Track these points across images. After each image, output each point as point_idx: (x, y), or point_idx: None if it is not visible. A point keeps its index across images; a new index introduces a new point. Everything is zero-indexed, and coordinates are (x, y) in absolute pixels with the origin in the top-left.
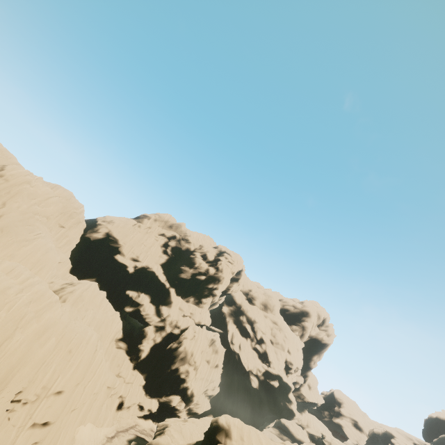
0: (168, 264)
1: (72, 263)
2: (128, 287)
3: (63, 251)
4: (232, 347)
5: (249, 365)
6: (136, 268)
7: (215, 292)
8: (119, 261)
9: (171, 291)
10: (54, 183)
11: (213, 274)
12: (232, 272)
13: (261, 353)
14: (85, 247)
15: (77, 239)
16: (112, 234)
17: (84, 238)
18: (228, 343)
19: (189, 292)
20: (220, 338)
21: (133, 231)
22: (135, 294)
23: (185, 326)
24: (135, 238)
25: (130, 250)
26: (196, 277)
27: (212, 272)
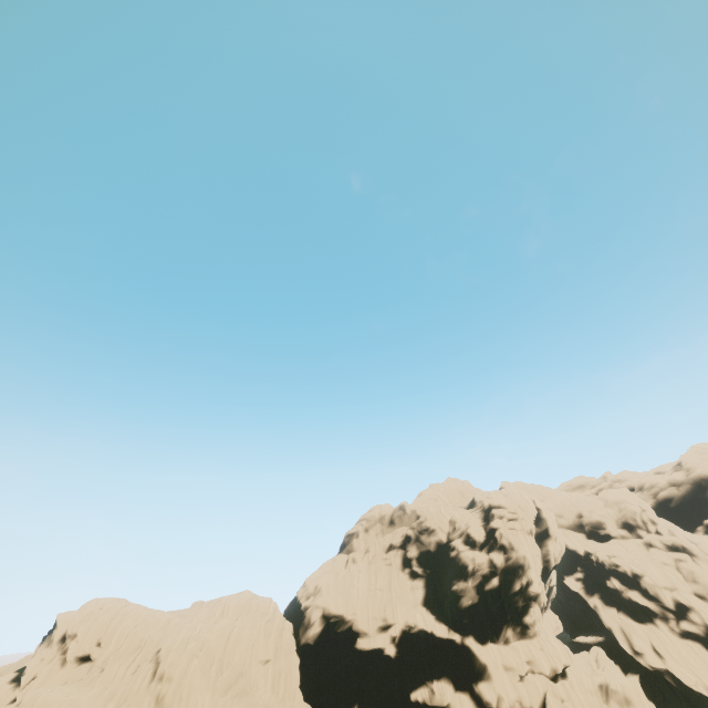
0: (432, 593)
1: (313, 702)
2: (407, 686)
3: (290, 700)
4: (644, 662)
5: (706, 682)
6: (395, 640)
7: (531, 591)
8: (366, 649)
9: (469, 645)
10: (221, 599)
11: (504, 565)
12: (528, 532)
13: (703, 637)
14: (311, 662)
15: (294, 660)
16: (330, 613)
17: (301, 648)
18: (631, 657)
19: (495, 622)
20: (610, 660)
21: (350, 579)
22: (425, 692)
23: (538, 700)
24: (360, 590)
25: (368, 618)
26: (484, 589)
27: (501, 562)
